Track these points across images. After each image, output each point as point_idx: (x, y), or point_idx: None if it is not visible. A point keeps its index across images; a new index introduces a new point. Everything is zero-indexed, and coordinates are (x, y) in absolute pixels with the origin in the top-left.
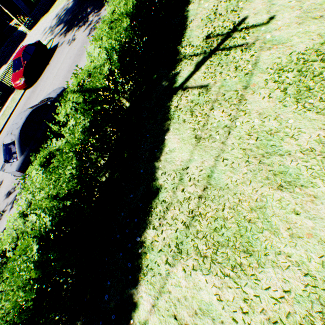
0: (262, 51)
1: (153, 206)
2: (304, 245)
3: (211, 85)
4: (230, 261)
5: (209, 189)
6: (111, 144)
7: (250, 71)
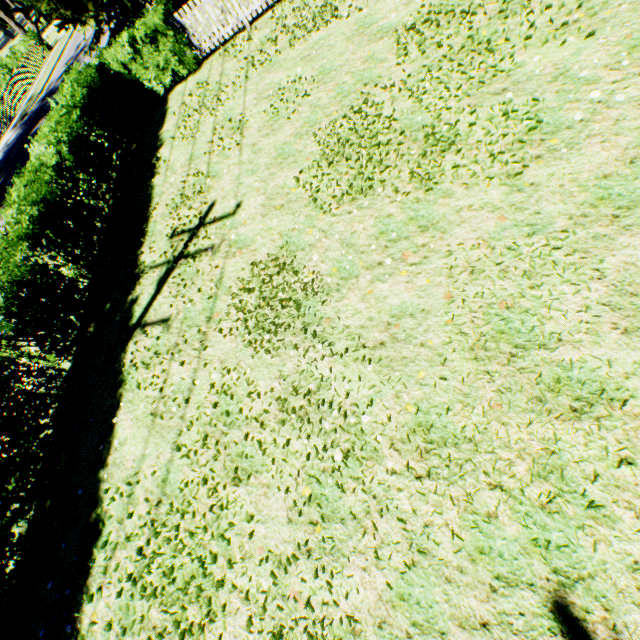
0: (228, 258)
1: (94, 555)
2: (256, 566)
3: (174, 318)
4: (182, 625)
5: (165, 502)
6: (13, 464)
7: (215, 292)
